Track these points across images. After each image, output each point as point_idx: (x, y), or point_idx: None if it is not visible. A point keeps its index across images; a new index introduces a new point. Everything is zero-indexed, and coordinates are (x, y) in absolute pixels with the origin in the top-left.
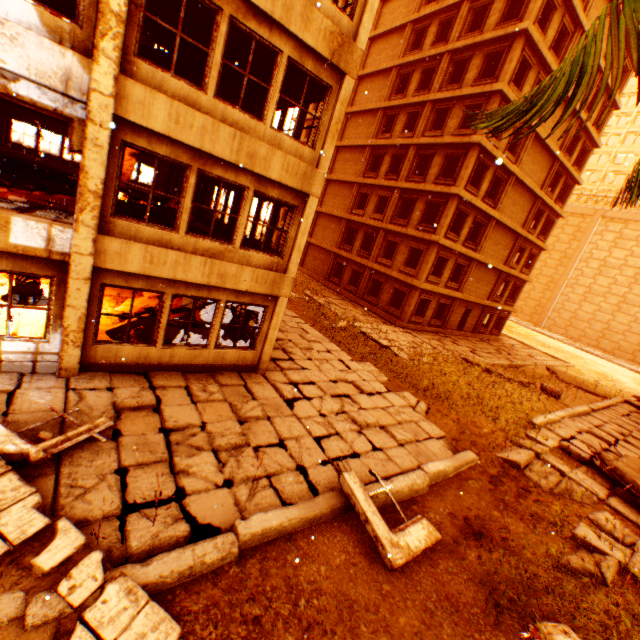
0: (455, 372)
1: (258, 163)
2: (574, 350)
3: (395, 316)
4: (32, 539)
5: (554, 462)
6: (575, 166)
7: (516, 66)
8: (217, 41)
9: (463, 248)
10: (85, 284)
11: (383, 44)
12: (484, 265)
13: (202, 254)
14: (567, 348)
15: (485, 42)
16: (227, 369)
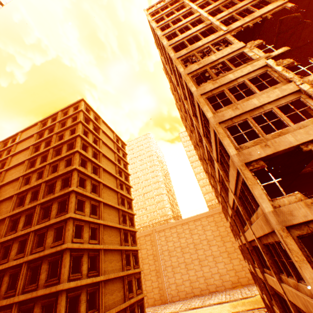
0: None
1: None
2: None
3: None
4: None
5: None
6: (131, 225)
7: (76, 203)
8: None
9: None
10: None
11: (1, 205)
12: None
13: None
14: None
15: (57, 197)
16: None
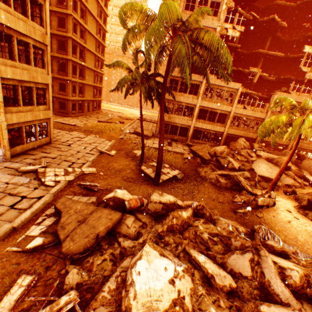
0: (99, 125)
1: (35, 79)
2: (123, 108)
3: (65, 113)
4: (64, 171)
5: (128, 135)
6: (103, 40)
7: (73, 3)
8: (15, 46)
9: (80, 80)
10: (6, 131)
11: None
12: (88, 85)
13: (28, 111)
14: (121, 108)
15: None
16: (44, 145)
